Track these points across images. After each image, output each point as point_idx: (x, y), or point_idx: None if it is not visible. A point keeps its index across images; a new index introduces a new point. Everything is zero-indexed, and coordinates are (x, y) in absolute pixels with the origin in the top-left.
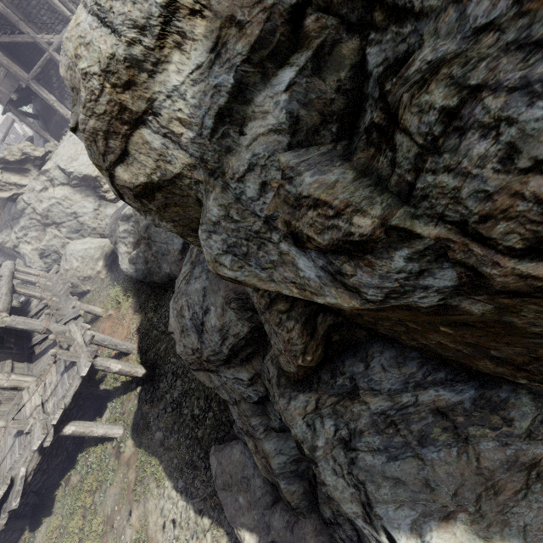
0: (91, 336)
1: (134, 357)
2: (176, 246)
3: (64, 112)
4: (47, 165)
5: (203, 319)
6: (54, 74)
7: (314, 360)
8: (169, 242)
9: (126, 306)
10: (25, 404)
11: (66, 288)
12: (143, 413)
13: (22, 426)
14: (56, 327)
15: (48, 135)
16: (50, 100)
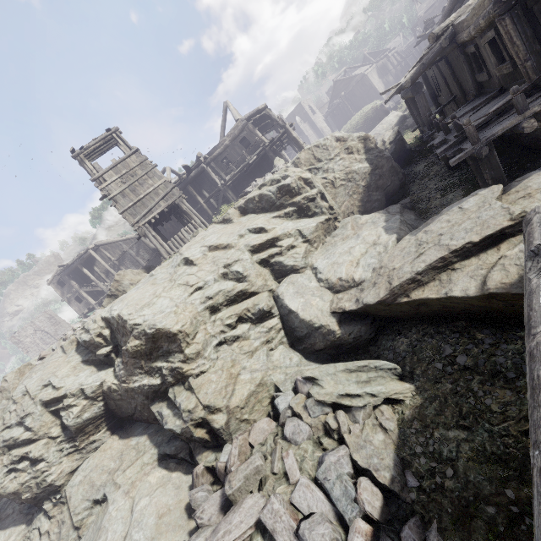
0: None
1: None
2: None
3: None
4: None
5: None
6: None
7: None
8: None
9: None
10: None
11: None
12: None
13: None
14: None
15: None
16: None
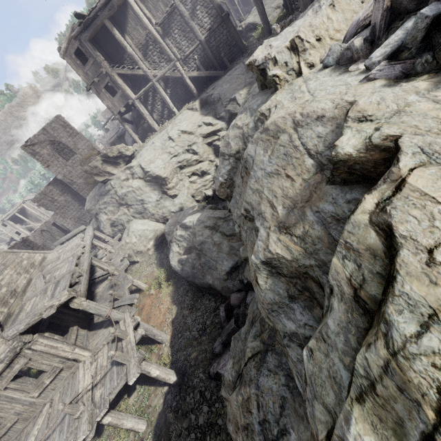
0: (140, 335)
1: (166, 349)
2: (224, 267)
3: (152, 123)
4: (132, 163)
5: (277, 438)
6: (151, 95)
7: None
8: (218, 261)
9: (166, 292)
10: (80, 392)
11: (125, 265)
12: (167, 420)
13: (74, 411)
14: (115, 314)
15: (137, 137)
16: (144, 114)
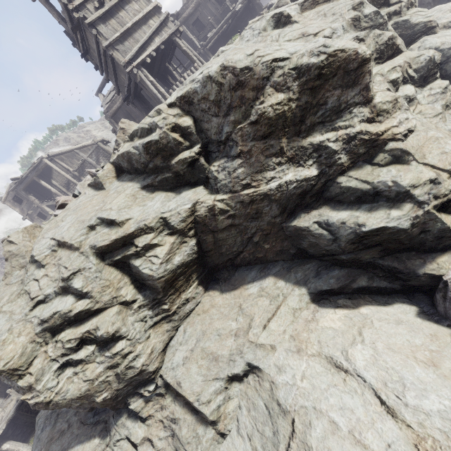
0: None
1: None
2: None
3: None
4: None
5: None
6: None
7: None
8: None
9: None
10: None
11: None
12: None
13: None
14: None
15: None
16: None
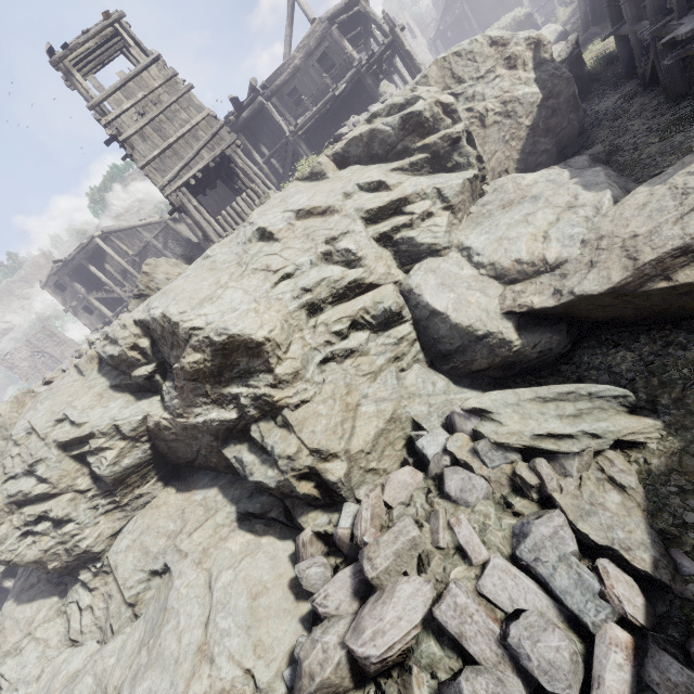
0: None
1: None
2: None
3: None
4: None
5: None
6: None
7: None
8: None
9: None
10: None
11: None
12: None
13: None
14: None
15: None
16: None
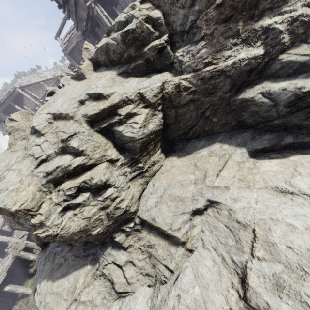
0: (25, 243)
1: None
2: None
3: None
4: None
5: None
6: None
7: (41, 242)
8: None
9: None
10: None
11: None
12: None
13: None
14: (14, 239)
15: None
16: None
